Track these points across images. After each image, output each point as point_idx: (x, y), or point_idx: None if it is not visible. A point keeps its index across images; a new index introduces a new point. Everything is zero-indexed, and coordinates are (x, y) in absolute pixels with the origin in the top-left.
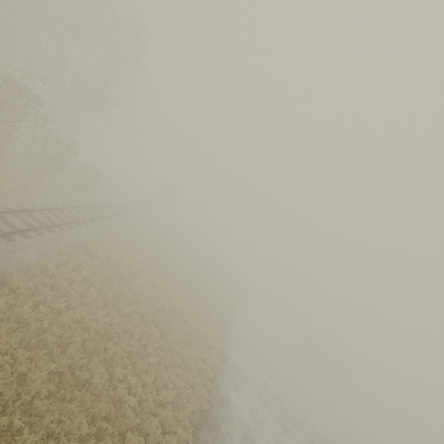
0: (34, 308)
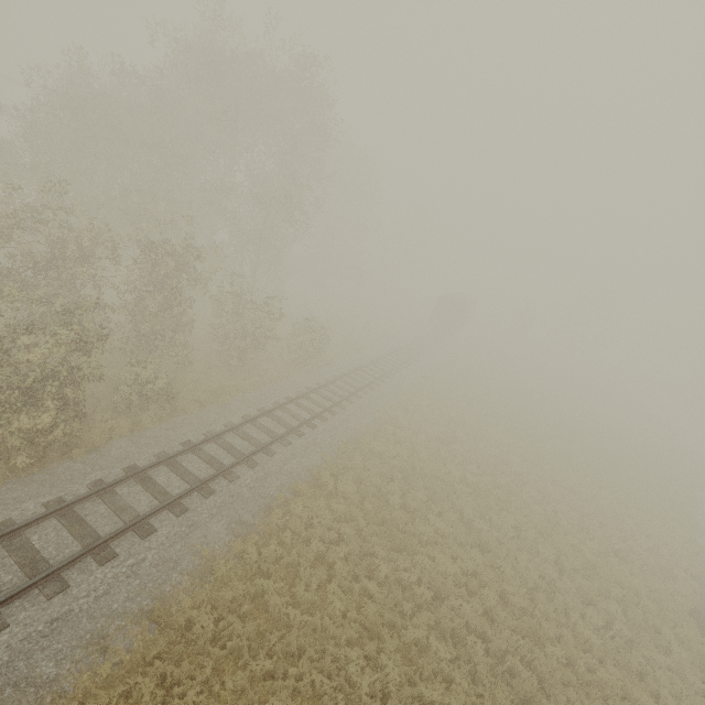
0: (217, 677)
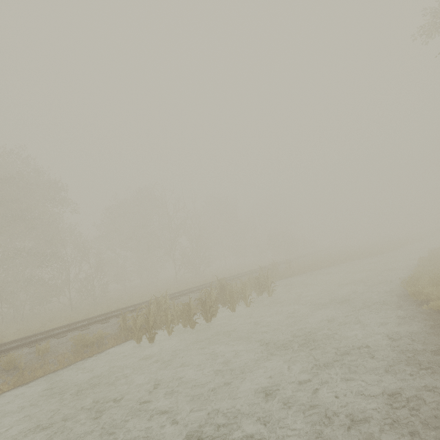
0: None
